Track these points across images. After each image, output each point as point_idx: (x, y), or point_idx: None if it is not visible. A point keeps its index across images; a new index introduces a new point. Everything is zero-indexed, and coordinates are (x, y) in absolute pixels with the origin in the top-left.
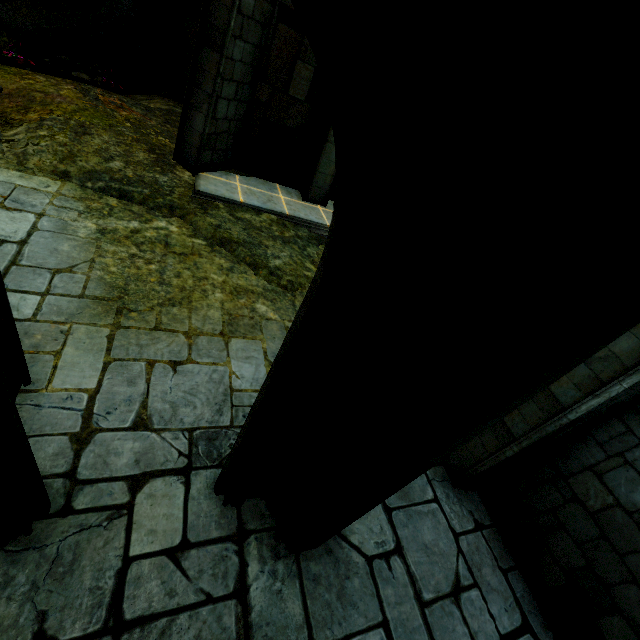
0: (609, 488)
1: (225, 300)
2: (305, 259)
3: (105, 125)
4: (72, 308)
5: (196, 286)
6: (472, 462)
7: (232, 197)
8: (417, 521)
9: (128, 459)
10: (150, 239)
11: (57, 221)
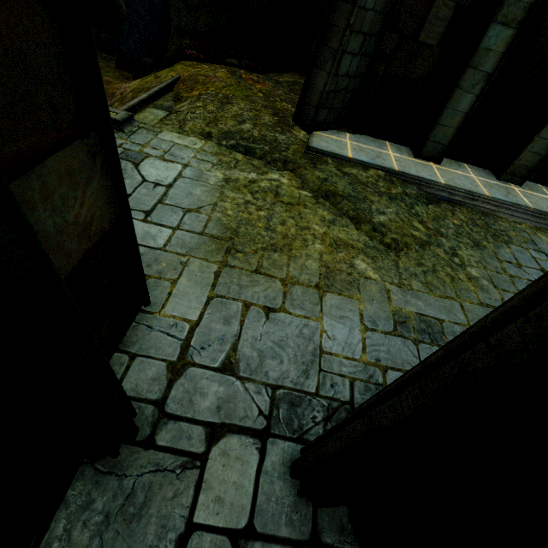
0: None
1: (324, 252)
2: (412, 218)
3: (243, 96)
4: (192, 243)
5: (298, 235)
6: None
7: (341, 153)
8: None
9: (211, 403)
10: (263, 189)
11: (196, 170)
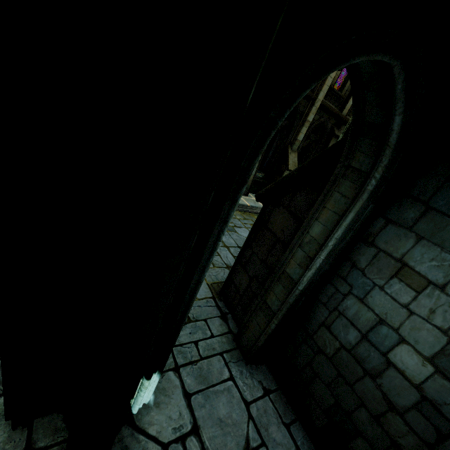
0: (335, 336)
1: None
2: None
3: None
4: None
5: None
6: (254, 340)
7: None
8: (214, 400)
9: None
10: None
11: None
